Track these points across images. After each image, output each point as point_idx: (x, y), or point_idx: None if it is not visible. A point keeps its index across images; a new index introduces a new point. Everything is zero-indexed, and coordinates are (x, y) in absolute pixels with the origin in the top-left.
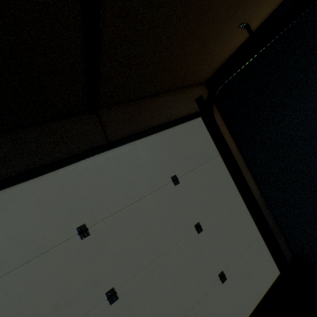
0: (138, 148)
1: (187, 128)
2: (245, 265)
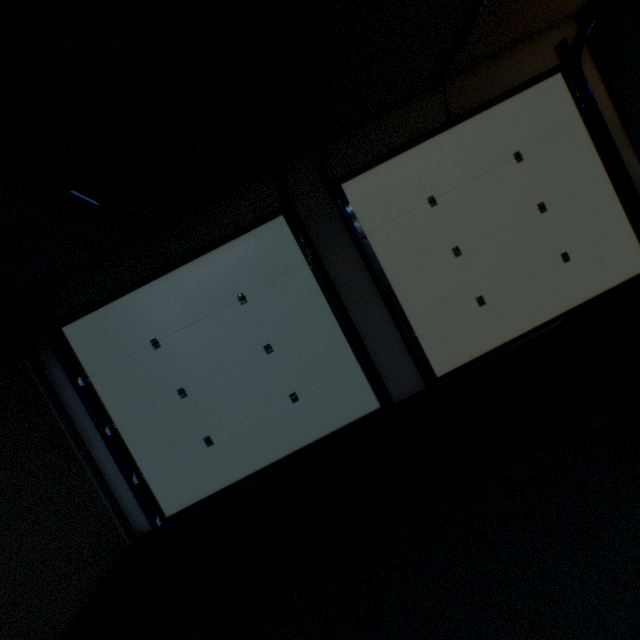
0: (477, 125)
1: (538, 93)
2: (597, 252)
